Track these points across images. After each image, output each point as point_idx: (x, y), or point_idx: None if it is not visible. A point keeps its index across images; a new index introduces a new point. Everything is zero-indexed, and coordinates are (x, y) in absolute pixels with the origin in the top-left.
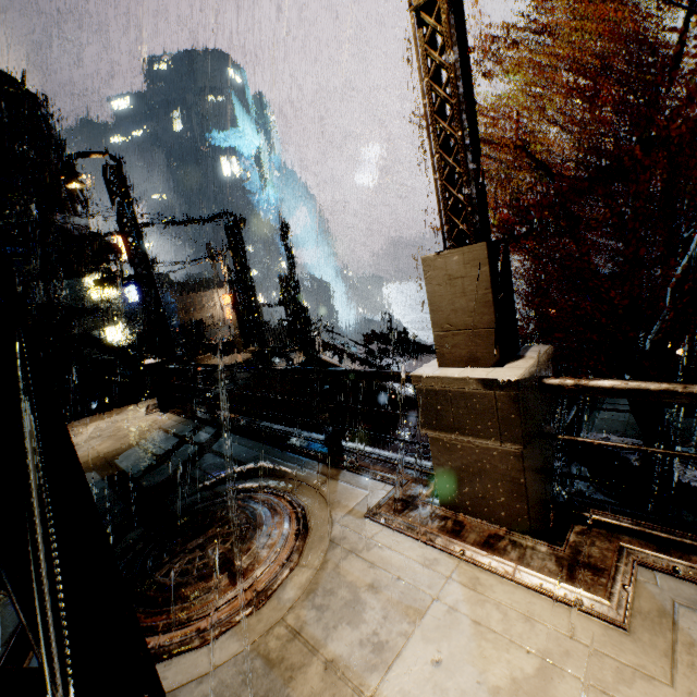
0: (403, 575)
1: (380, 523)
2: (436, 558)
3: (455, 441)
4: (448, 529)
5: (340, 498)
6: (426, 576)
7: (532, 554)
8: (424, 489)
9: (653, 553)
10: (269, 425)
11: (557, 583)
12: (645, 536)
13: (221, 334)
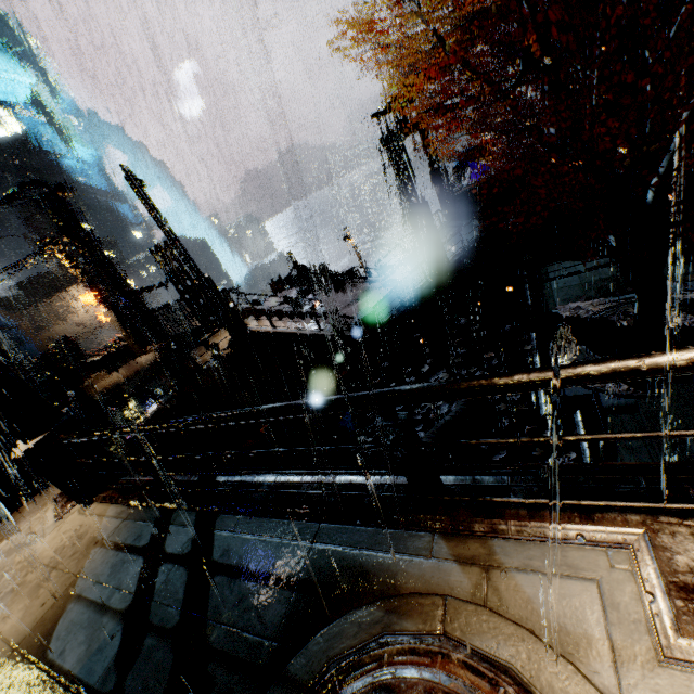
0: None
1: None
2: None
3: None
4: None
5: (556, 618)
6: None
7: None
8: None
9: None
10: (281, 479)
11: None
12: None
13: (98, 339)
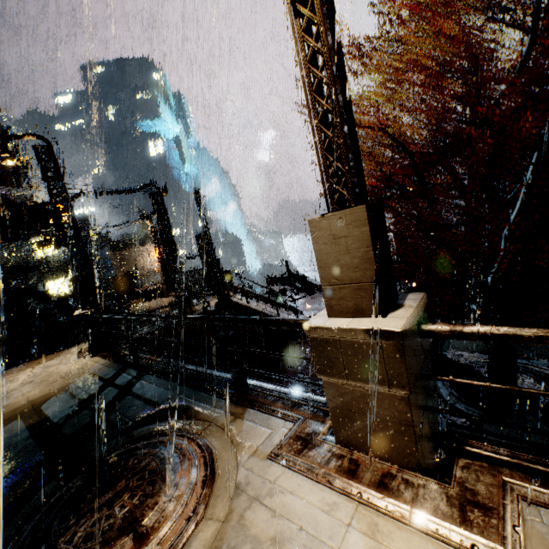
0: (305, 524)
1: (282, 464)
2: (335, 502)
3: (347, 385)
4: (344, 469)
5: (245, 438)
6: (327, 524)
7: (424, 494)
8: (320, 426)
9: (534, 487)
10: (184, 365)
11: (451, 527)
12: (523, 468)
13: (150, 282)
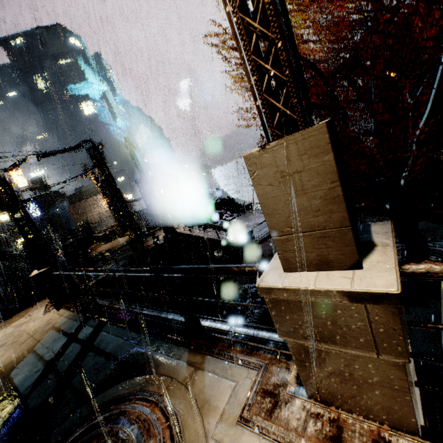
0: None
1: (254, 432)
2: None
3: (318, 347)
4: (327, 436)
5: (209, 396)
6: None
7: None
8: (286, 373)
9: None
10: (140, 310)
11: None
12: None
13: (107, 225)
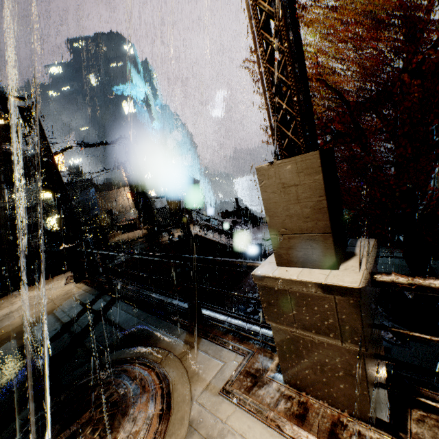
0: None
1: (233, 402)
2: None
3: (296, 333)
4: (293, 413)
5: (199, 370)
6: None
7: None
8: (269, 361)
9: None
10: (149, 293)
11: None
12: None
13: (128, 217)
